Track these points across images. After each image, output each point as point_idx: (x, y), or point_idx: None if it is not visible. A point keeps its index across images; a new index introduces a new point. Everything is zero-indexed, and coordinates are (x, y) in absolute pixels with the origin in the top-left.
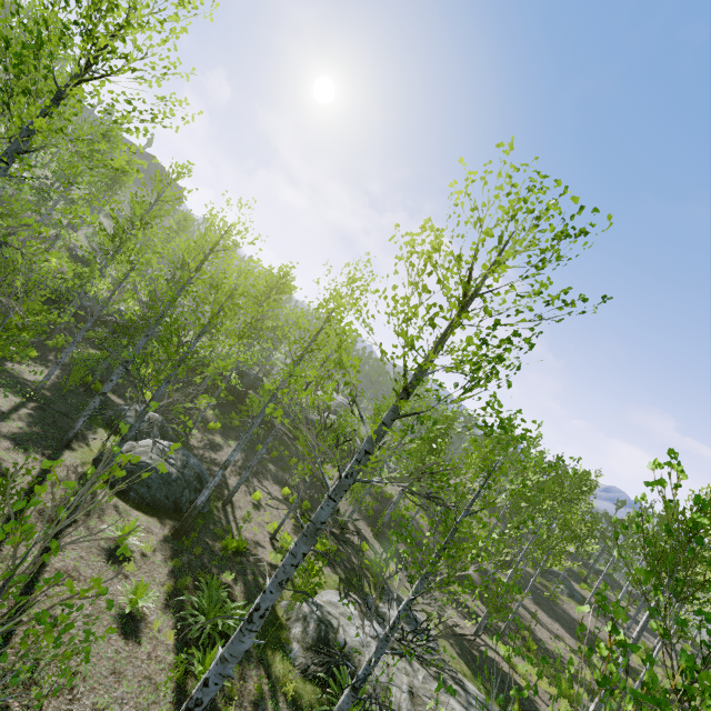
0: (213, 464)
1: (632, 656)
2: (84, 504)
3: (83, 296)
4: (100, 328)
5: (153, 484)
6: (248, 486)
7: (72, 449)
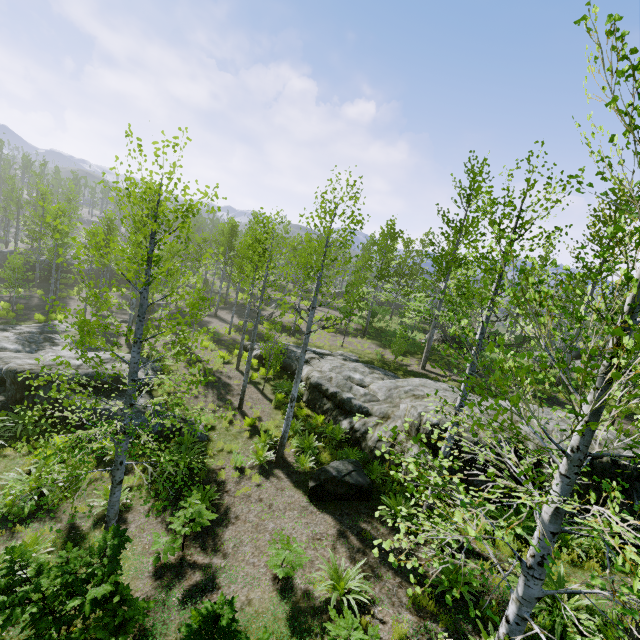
0: None
1: (286, 318)
2: None
3: None
4: None
5: None
6: None
7: None
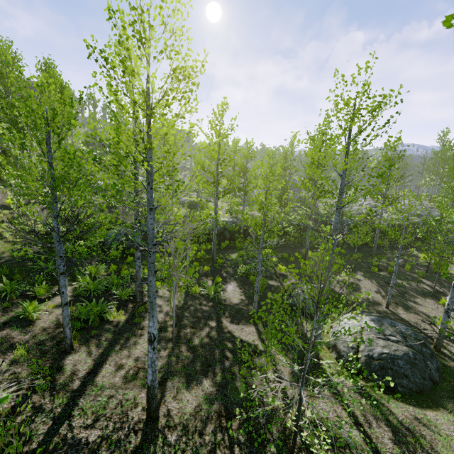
0: (373, 305)
1: None
2: (408, 439)
3: (215, 228)
4: (273, 256)
5: (406, 372)
6: (415, 313)
7: (319, 359)
